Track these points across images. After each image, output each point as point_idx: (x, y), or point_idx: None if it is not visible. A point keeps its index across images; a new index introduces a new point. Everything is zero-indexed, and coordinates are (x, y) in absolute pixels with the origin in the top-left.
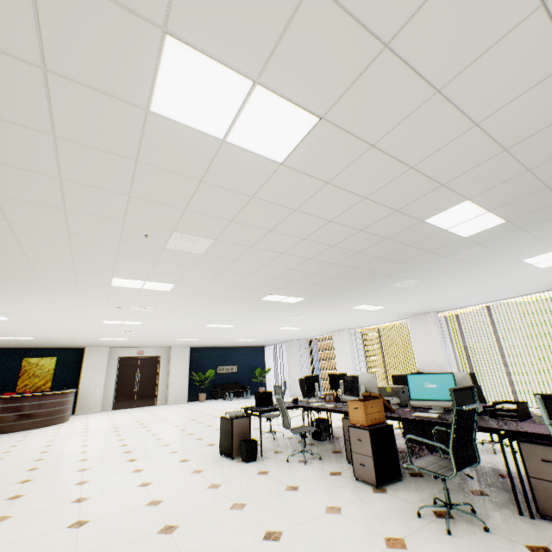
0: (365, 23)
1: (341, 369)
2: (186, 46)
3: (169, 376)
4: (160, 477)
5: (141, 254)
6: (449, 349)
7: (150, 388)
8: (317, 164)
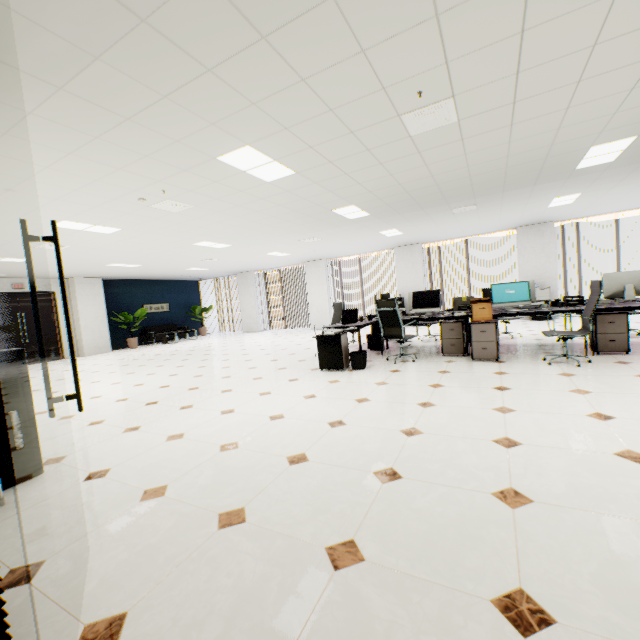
0: None
1: (315, 300)
2: None
3: (77, 319)
4: (309, 391)
5: (359, 116)
6: (425, 277)
7: (48, 337)
8: None
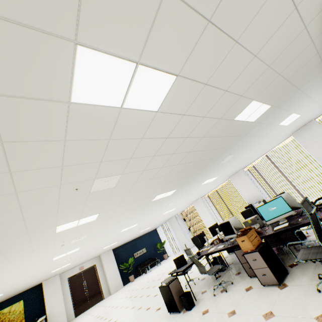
0: (197, 10)
1: (206, 222)
2: (91, 50)
3: (105, 275)
4: None
5: (74, 202)
6: (258, 185)
7: (96, 289)
8: (177, 105)
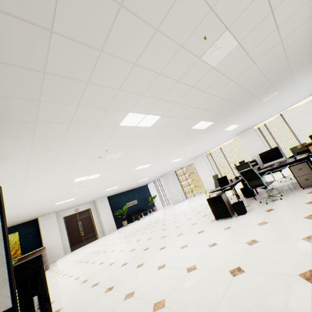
0: None
1: (204, 177)
2: None
3: (100, 218)
4: (211, 239)
5: (176, 70)
6: (264, 144)
7: (90, 230)
8: None
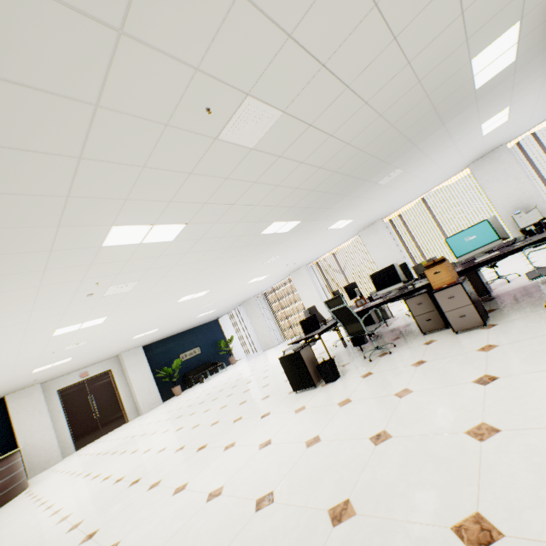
0: None
1: (310, 304)
2: None
3: (131, 386)
4: (270, 432)
5: (178, 158)
6: (400, 247)
7: (113, 408)
8: None
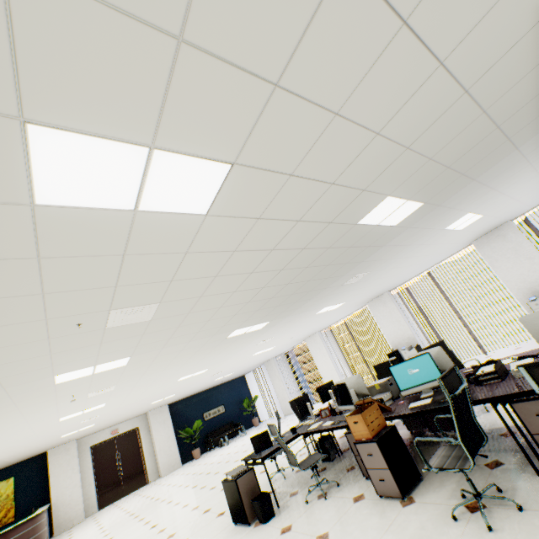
0: (249, 69)
1: (325, 372)
2: (56, 129)
3: (154, 445)
4: None
5: (79, 343)
6: (411, 321)
7: (136, 467)
8: (243, 205)
